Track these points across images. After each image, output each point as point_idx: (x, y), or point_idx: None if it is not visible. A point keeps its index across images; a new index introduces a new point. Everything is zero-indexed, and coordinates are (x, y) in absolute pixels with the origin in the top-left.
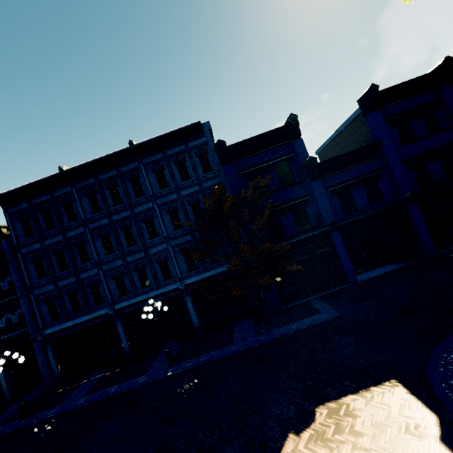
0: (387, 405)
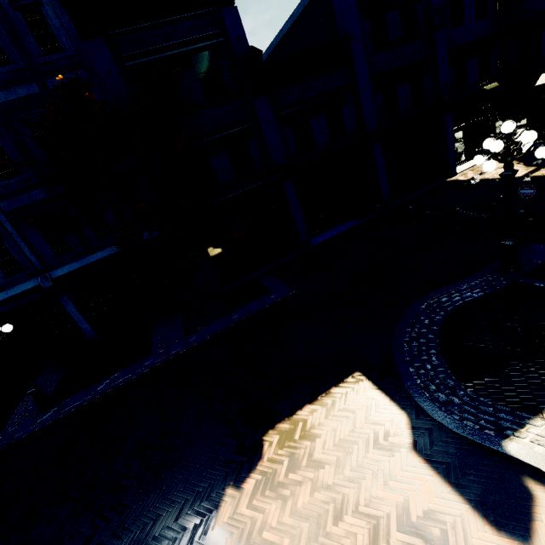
0: (351, 411)
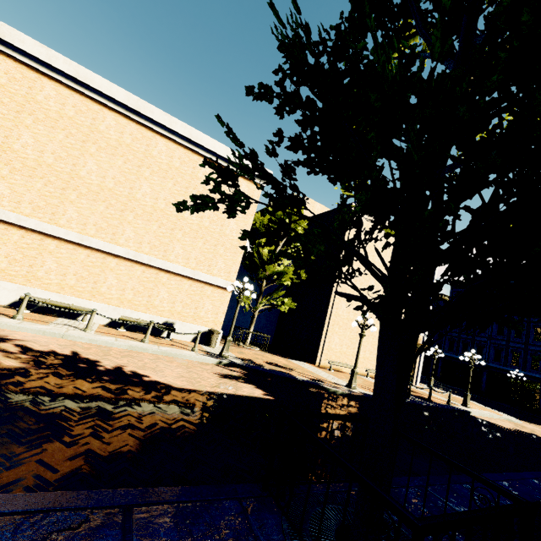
0: None
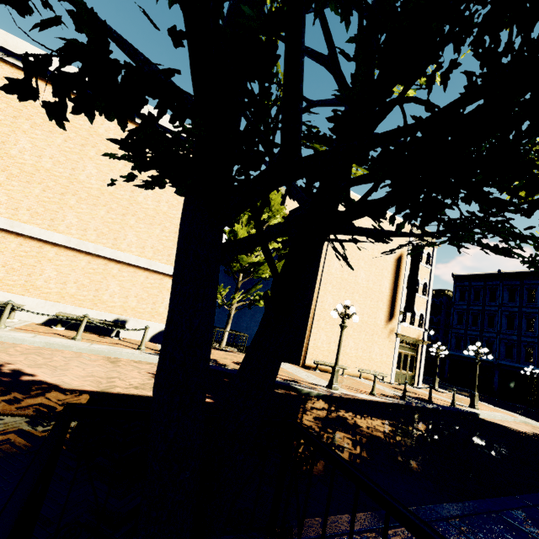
0: None
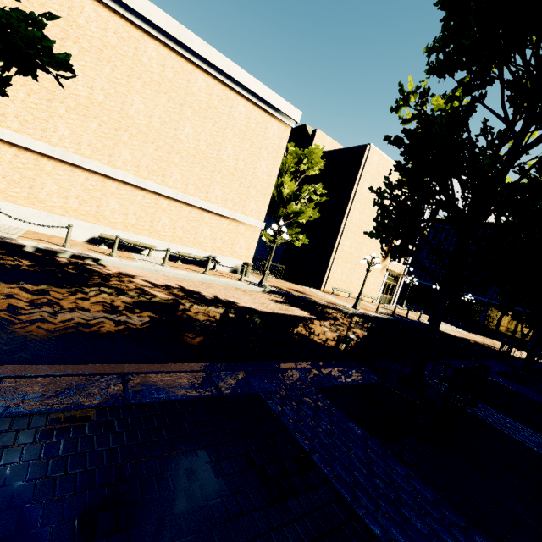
0: None
